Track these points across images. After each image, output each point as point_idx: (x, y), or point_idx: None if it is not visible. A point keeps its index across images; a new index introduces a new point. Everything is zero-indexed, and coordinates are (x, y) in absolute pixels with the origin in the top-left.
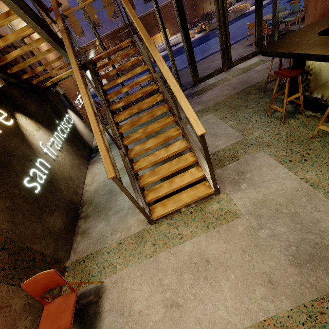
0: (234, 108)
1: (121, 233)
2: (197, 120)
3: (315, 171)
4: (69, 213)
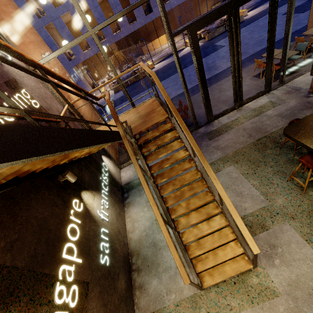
0: (253, 162)
1: (175, 294)
2: (252, 240)
3: None
4: (125, 269)
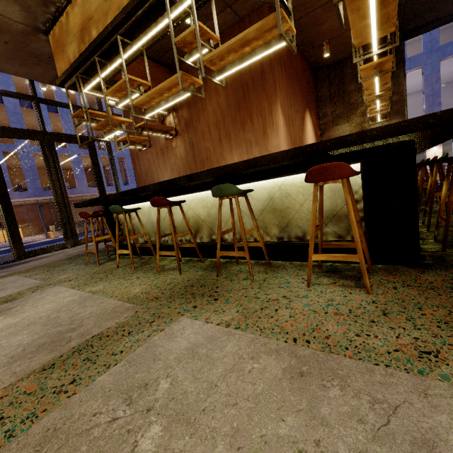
0: (54, 266)
1: None
2: None
3: (105, 284)
4: None
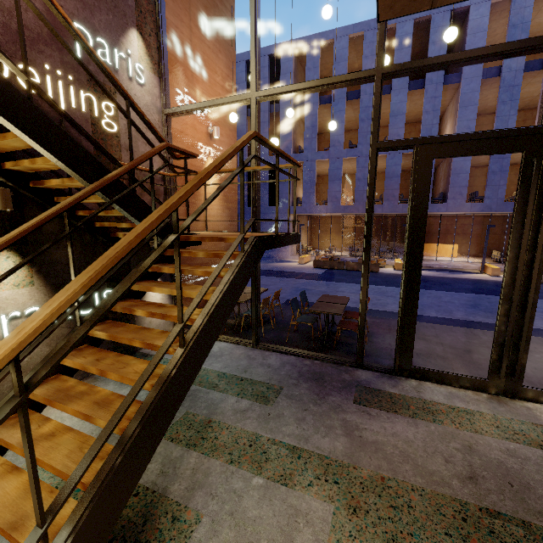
0: None
1: None
2: None
3: None
4: None
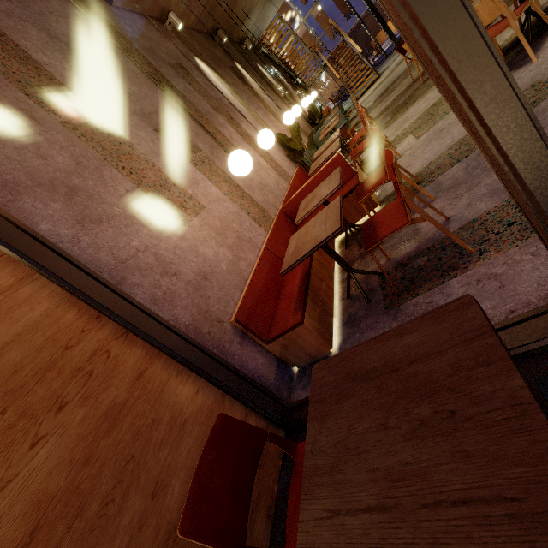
0: None
1: None
2: (360, 49)
3: None
4: None
